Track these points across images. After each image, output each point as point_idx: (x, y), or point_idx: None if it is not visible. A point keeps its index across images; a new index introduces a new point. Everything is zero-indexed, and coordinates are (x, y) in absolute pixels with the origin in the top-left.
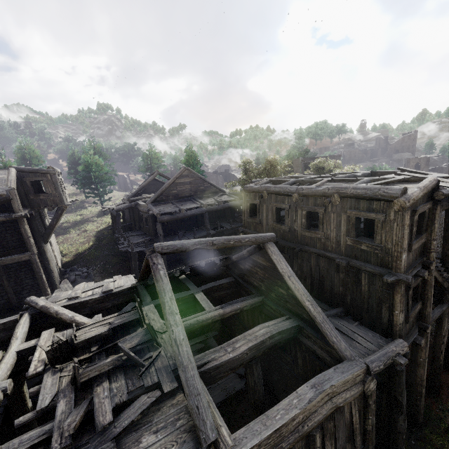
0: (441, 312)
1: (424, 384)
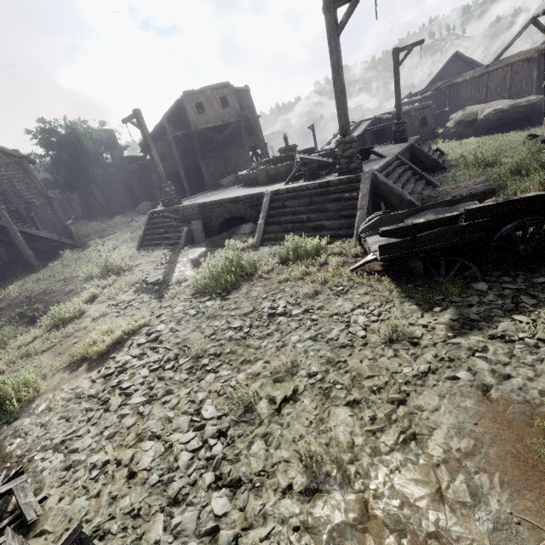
0: None
1: None
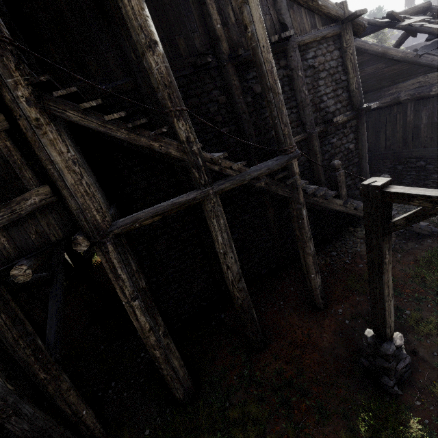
0: (166, 208)
1: (151, 343)
